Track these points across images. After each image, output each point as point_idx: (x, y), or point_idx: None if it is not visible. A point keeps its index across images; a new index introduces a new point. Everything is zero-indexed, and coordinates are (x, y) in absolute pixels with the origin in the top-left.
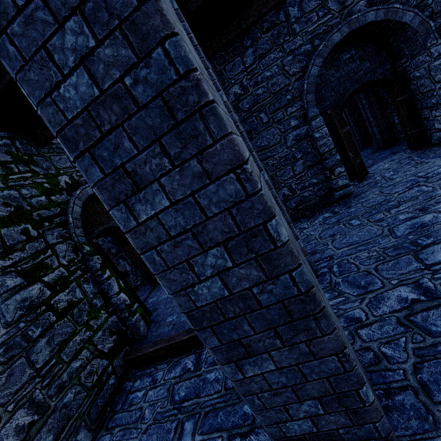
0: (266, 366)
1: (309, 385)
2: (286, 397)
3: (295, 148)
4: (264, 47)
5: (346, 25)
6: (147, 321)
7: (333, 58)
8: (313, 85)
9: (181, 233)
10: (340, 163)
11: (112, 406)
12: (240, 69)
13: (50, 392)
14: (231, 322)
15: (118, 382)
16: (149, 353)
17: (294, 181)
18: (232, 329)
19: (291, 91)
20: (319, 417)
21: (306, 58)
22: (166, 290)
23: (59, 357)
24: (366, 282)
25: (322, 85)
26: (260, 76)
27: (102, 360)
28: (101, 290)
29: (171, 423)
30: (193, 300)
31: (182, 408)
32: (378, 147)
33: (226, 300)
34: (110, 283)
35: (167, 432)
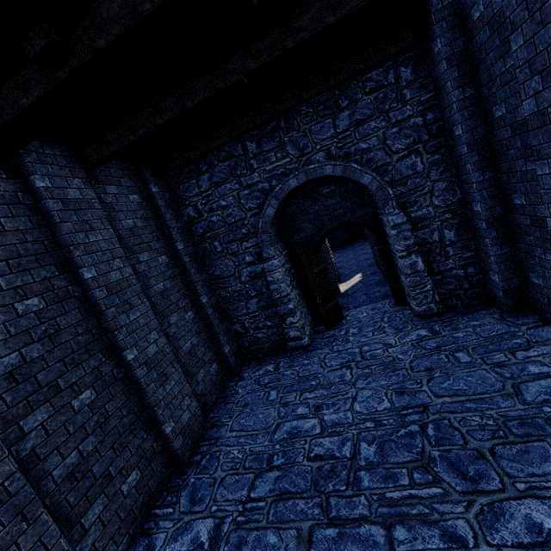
0: None
1: None
2: None
3: (249, 285)
4: (220, 176)
5: (304, 173)
6: None
7: (312, 189)
8: (269, 225)
9: None
10: (292, 313)
11: None
12: (195, 191)
13: None
14: None
15: None
16: None
17: (247, 319)
18: None
19: (247, 226)
20: None
21: (263, 196)
22: None
23: None
24: (201, 497)
25: (300, 215)
26: (216, 203)
27: None
28: None
29: None
30: None
31: None
32: (384, 278)
33: None
34: None
35: None
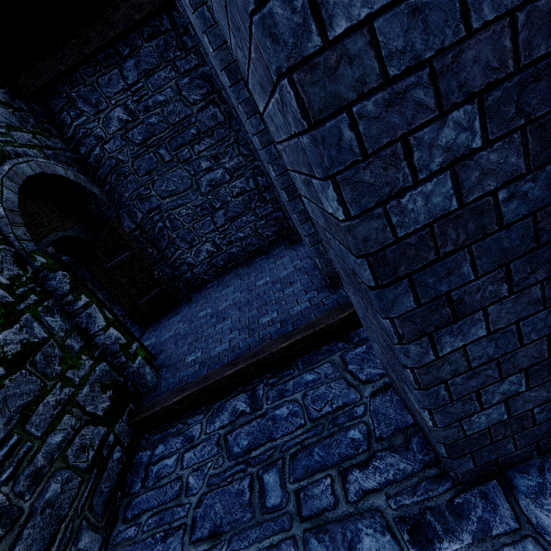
0: (473, 333)
1: (521, 352)
2: (484, 378)
3: None
4: None
5: None
6: (154, 366)
7: None
8: None
9: (409, 70)
10: None
11: (125, 490)
12: None
13: (18, 488)
14: (445, 262)
15: (127, 454)
16: (172, 404)
17: None
18: (443, 275)
19: None
20: (517, 397)
21: None
22: (343, 211)
23: (23, 431)
24: None
25: None
26: None
27: (97, 428)
28: (76, 325)
29: (241, 482)
30: (393, 226)
31: (251, 460)
32: None
33: (449, 220)
34: (91, 314)
35: (238, 495)
